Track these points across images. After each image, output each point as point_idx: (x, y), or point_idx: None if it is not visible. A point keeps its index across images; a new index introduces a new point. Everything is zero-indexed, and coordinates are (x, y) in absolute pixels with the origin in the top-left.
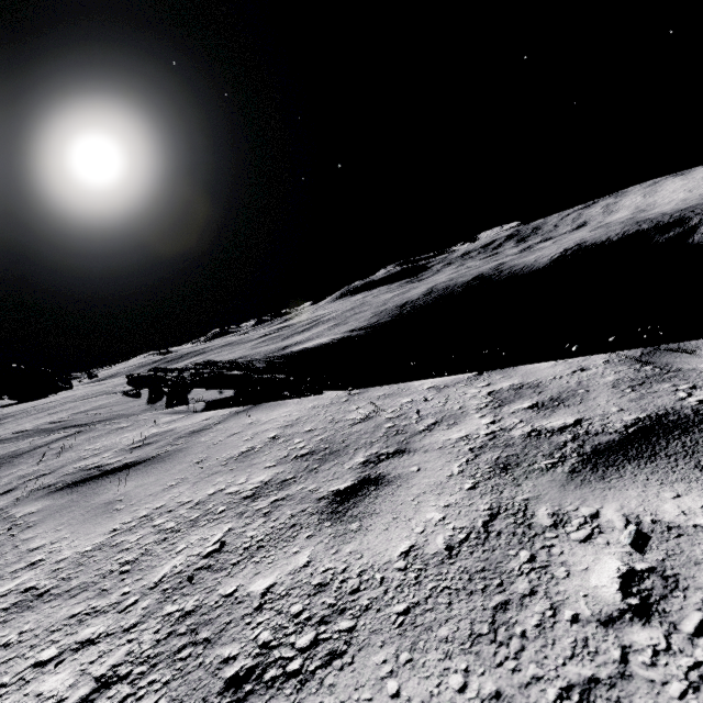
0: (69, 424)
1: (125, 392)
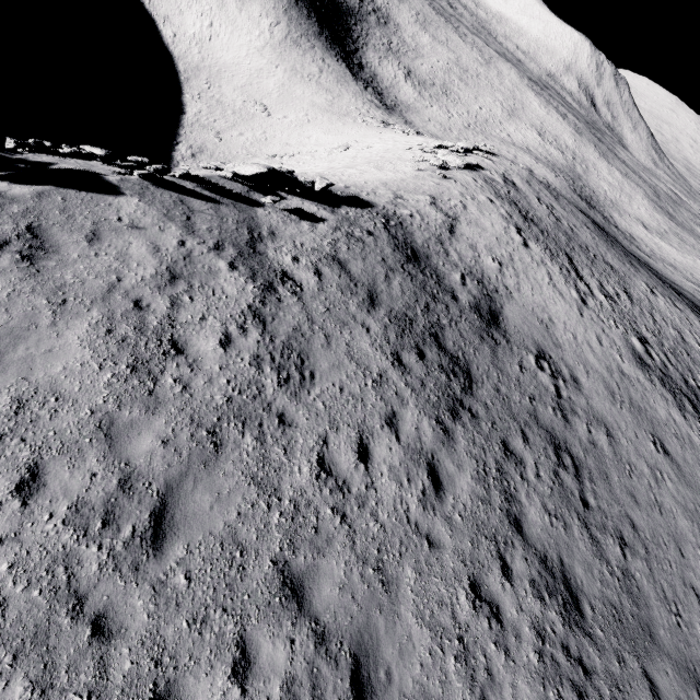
0: (242, 243)
1: (64, 186)
